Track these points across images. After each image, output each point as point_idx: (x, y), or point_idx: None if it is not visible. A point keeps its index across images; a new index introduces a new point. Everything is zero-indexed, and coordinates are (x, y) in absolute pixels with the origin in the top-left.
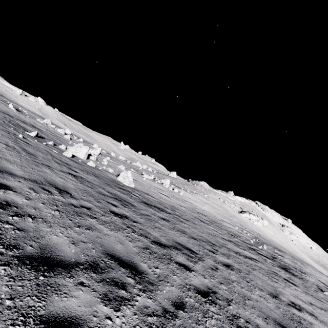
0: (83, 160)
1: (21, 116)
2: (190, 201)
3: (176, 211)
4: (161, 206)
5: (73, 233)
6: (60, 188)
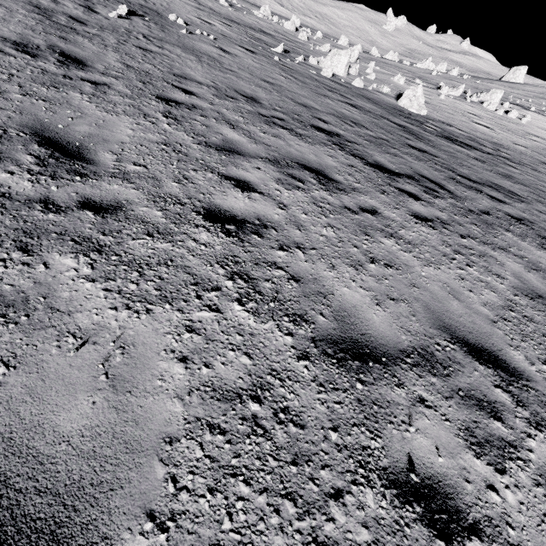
0: (345, 79)
1: (240, 17)
2: (545, 135)
3: (502, 151)
4: (474, 144)
5: (387, 157)
6: (353, 121)
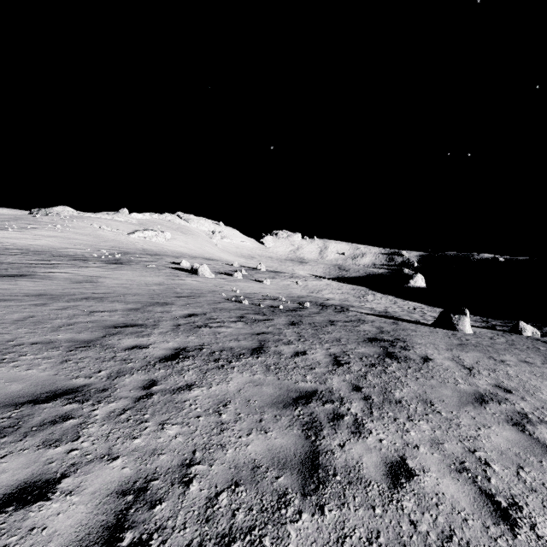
0: None
1: None
2: (5, 240)
3: None
4: None
5: None
6: None
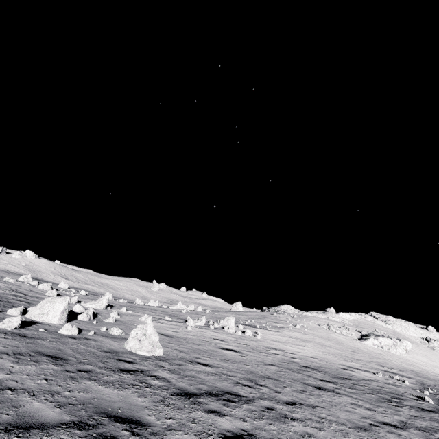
0: (55, 327)
1: None
2: (279, 345)
3: (262, 384)
4: (226, 385)
5: None
6: None
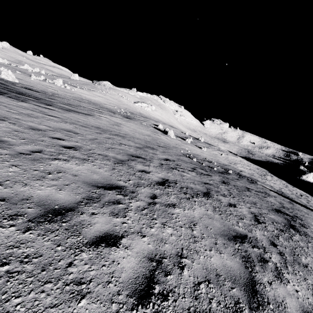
0: None
1: None
2: (82, 94)
3: (57, 95)
4: (43, 92)
5: None
6: None
